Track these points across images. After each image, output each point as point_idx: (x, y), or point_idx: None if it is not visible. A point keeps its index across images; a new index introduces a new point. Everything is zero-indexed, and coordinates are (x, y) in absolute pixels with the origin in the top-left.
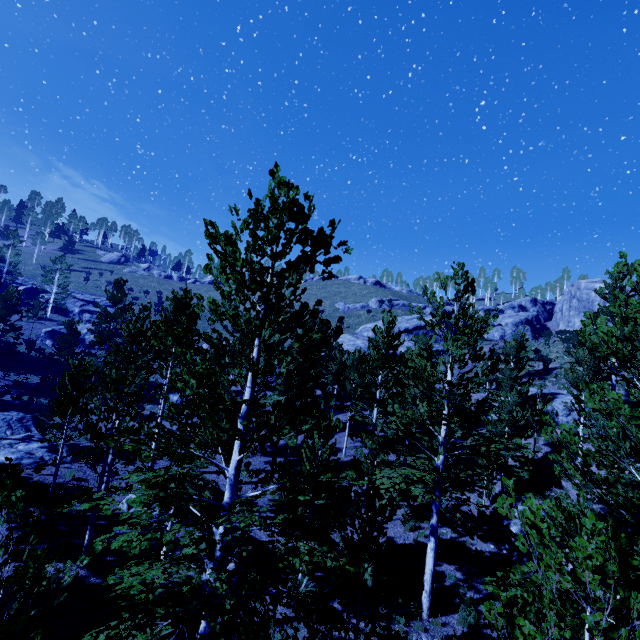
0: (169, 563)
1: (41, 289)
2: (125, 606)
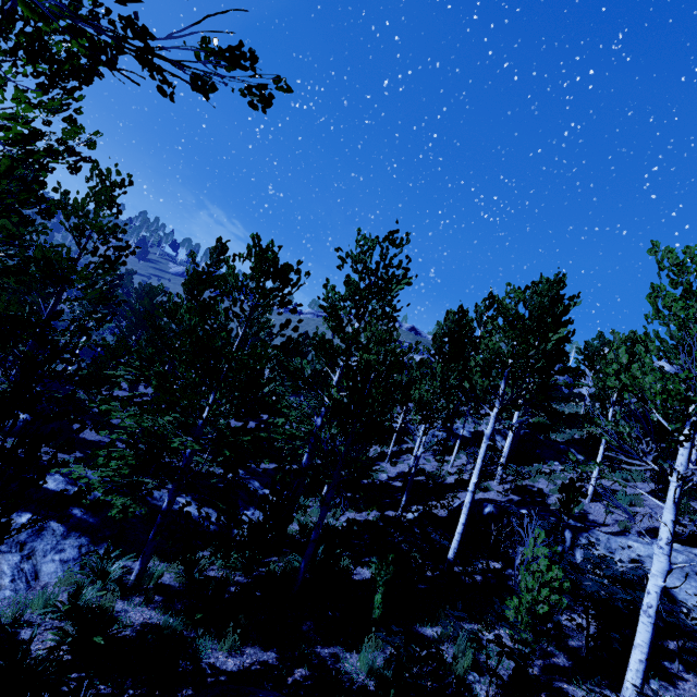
0: None
1: None
2: None
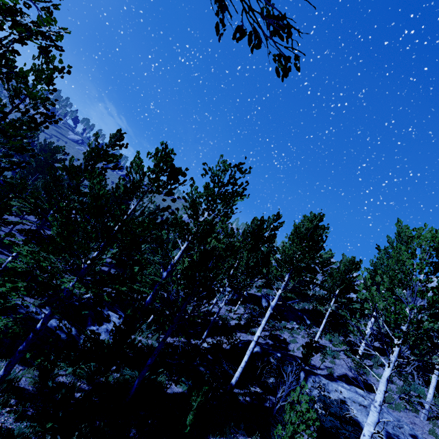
0: None
1: None
2: None
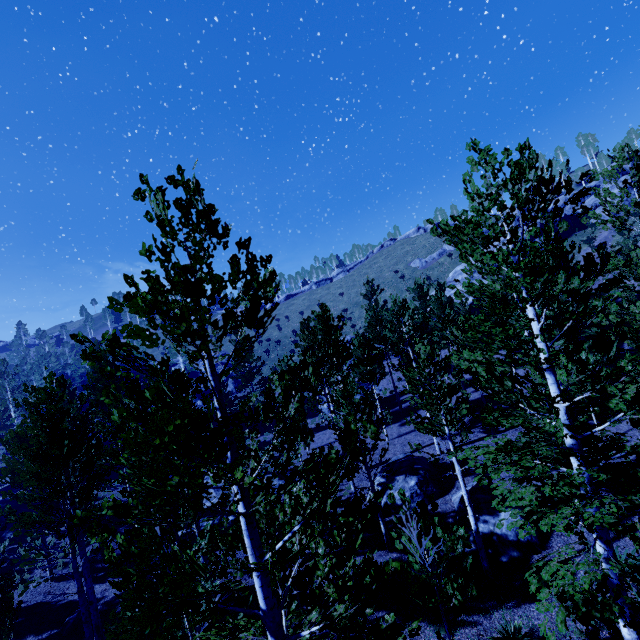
0: (593, 498)
1: (172, 364)
2: (625, 529)
